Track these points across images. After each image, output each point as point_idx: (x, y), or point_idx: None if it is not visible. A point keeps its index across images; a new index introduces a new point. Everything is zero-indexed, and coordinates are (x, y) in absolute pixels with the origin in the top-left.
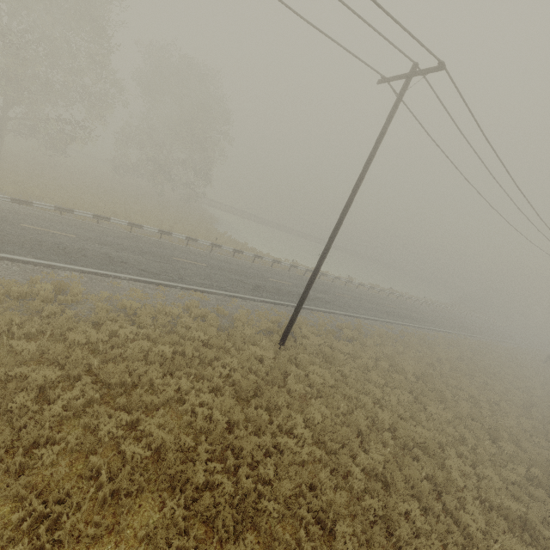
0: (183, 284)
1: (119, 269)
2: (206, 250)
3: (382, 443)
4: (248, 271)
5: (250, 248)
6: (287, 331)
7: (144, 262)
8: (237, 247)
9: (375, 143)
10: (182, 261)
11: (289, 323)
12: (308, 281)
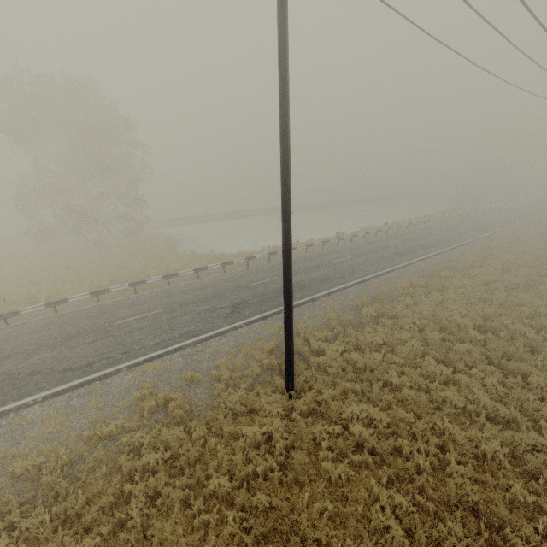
0: (130, 359)
1: (24, 390)
2: (163, 286)
3: (515, 502)
4: (220, 288)
5: (217, 256)
6: (288, 369)
7: (69, 354)
8: (200, 263)
9: (278, 14)
10: (128, 322)
11: (285, 358)
12: (283, 290)
